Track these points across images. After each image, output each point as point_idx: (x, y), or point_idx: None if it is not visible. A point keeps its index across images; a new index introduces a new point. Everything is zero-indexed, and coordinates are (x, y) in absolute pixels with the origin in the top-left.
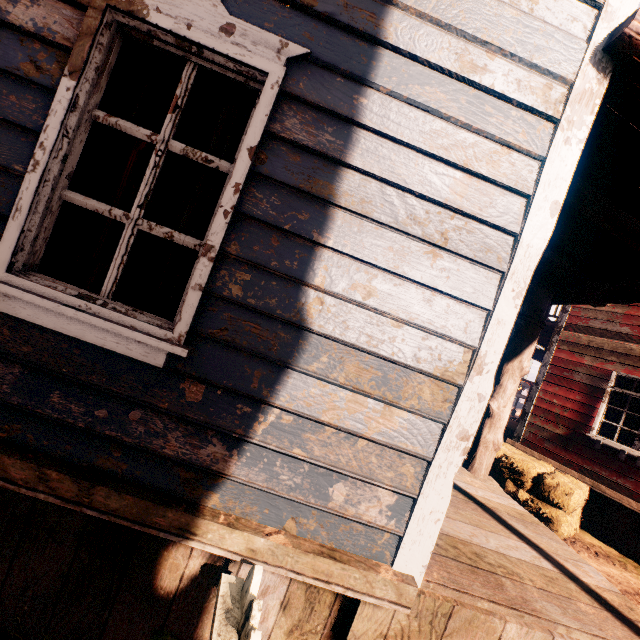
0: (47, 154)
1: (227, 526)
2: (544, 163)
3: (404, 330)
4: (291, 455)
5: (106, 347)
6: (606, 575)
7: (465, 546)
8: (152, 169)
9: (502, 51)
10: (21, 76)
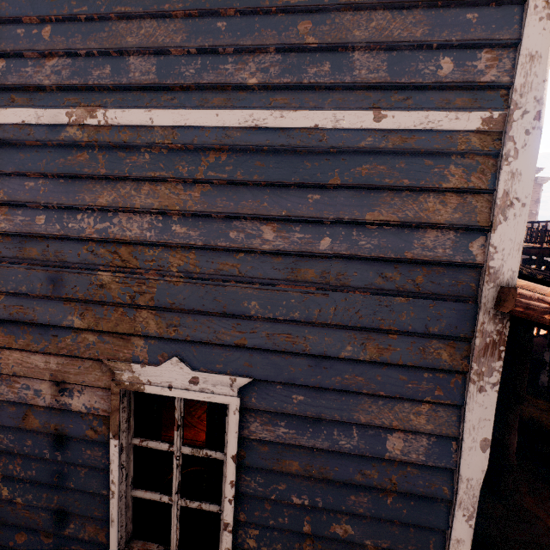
0: (117, 486)
1: None
2: (464, 412)
3: None
4: None
5: None
6: None
7: None
8: (176, 468)
9: (401, 331)
10: (89, 439)
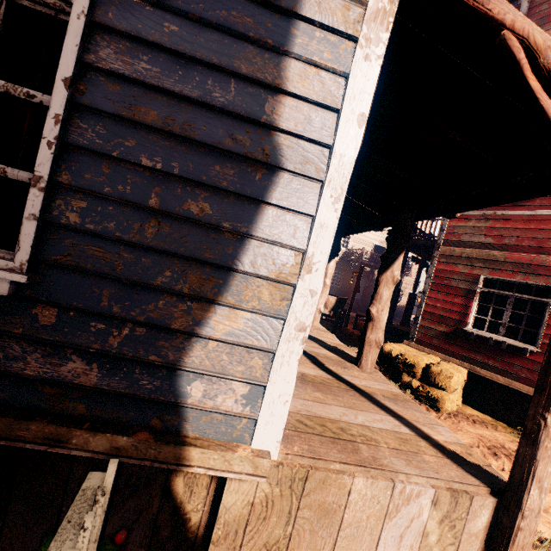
0: None
1: (90, 430)
2: (348, 79)
3: (239, 241)
4: (148, 362)
5: None
6: (479, 436)
7: (333, 424)
8: None
9: None
10: None
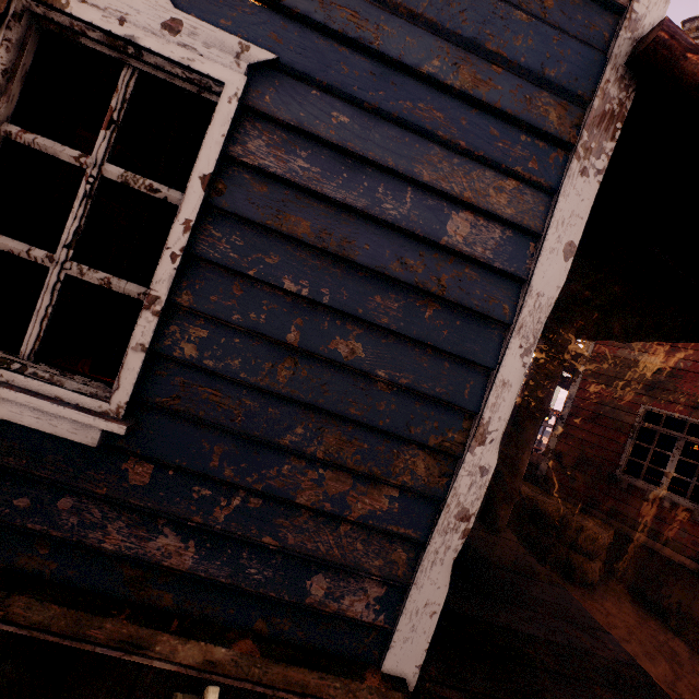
0: None
1: (180, 635)
2: (557, 197)
3: (394, 394)
4: (260, 545)
5: (23, 423)
6: (630, 626)
7: (471, 625)
8: (82, 199)
9: (510, 62)
10: None
